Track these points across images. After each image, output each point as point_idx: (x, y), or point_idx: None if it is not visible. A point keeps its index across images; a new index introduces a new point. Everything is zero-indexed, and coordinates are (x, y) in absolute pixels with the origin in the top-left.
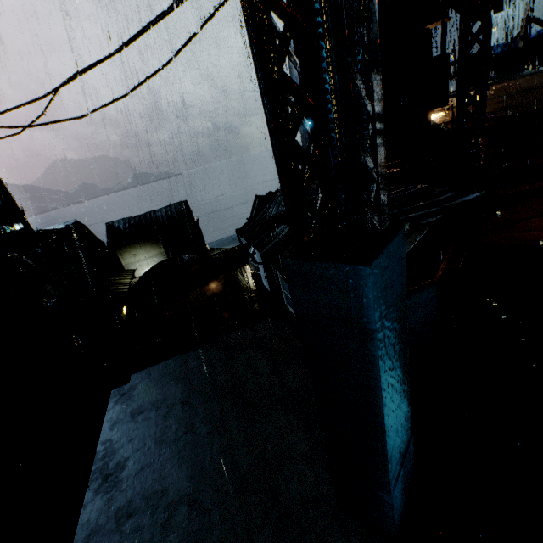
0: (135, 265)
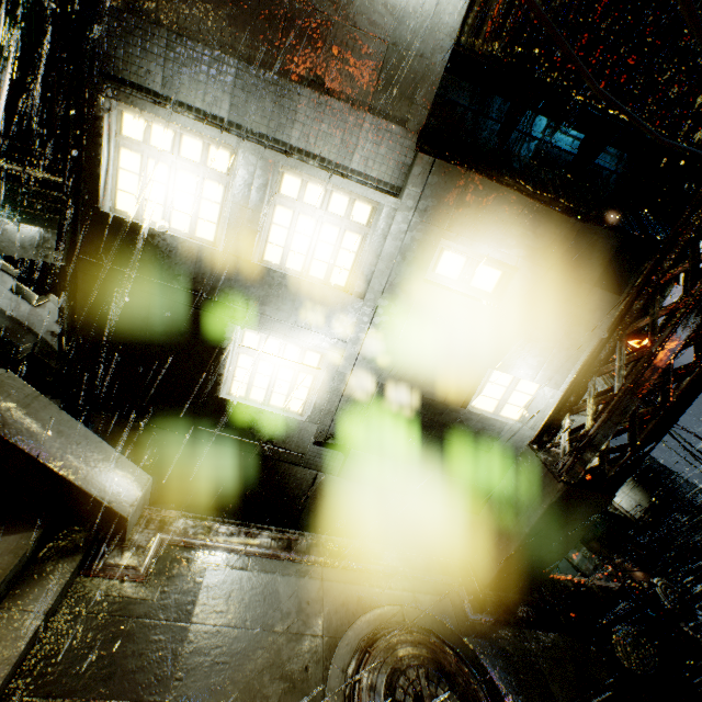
0: None
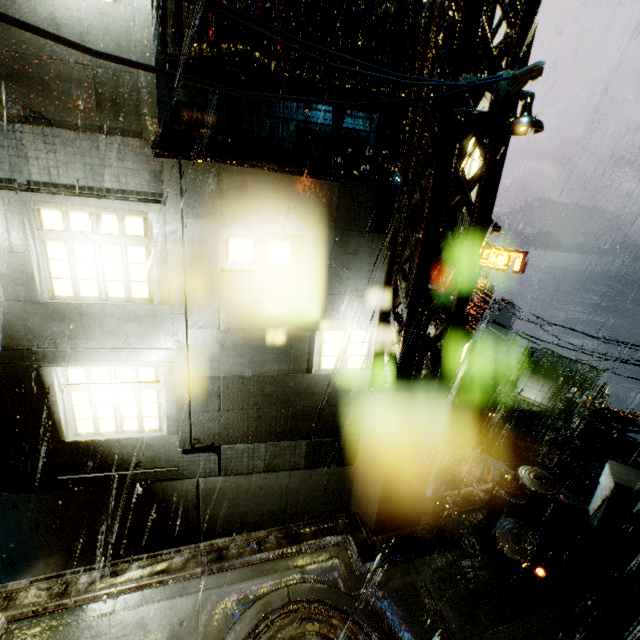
0: (525, 387)
